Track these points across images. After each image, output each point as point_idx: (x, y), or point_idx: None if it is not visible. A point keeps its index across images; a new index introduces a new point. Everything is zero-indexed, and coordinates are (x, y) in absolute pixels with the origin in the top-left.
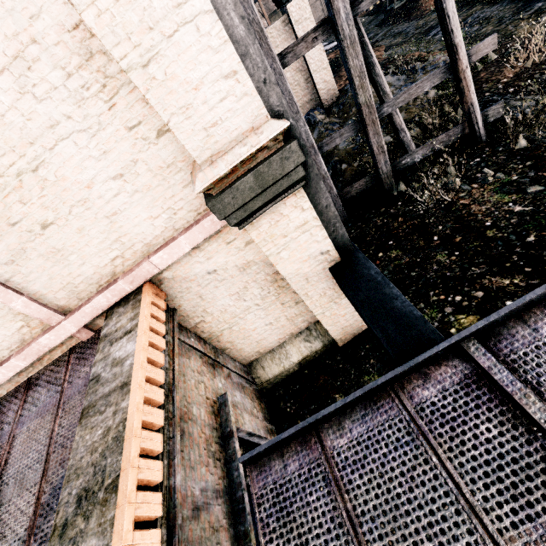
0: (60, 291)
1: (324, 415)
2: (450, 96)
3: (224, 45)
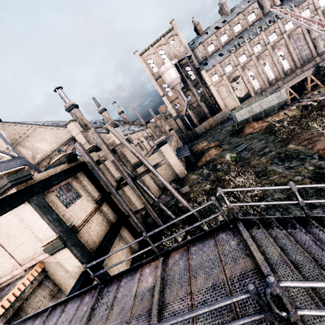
0: (21, 259)
1: (26, 317)
2: (211, 190)
3: (45, 223)
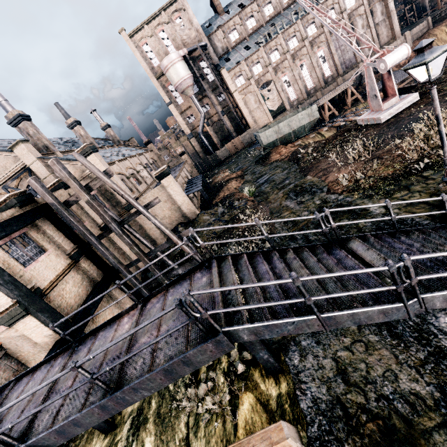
0: None
1: None
2: (223, 232)
3: None
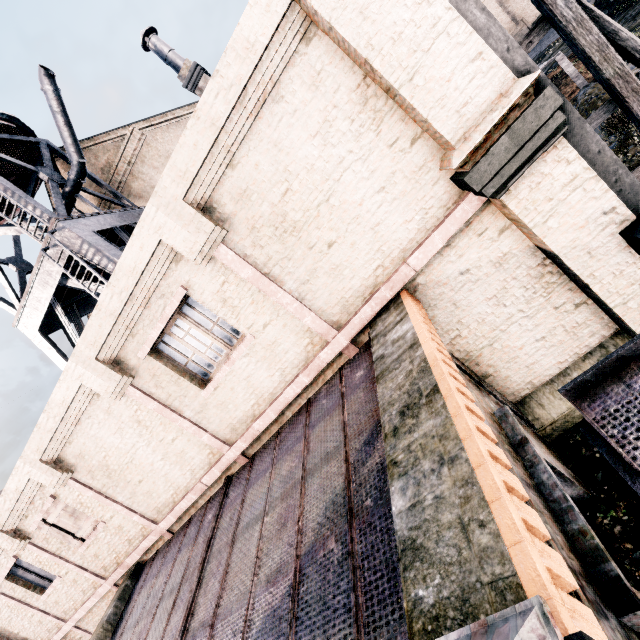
0: (335, 306)
1: None
2: None
3: (470, 37)
